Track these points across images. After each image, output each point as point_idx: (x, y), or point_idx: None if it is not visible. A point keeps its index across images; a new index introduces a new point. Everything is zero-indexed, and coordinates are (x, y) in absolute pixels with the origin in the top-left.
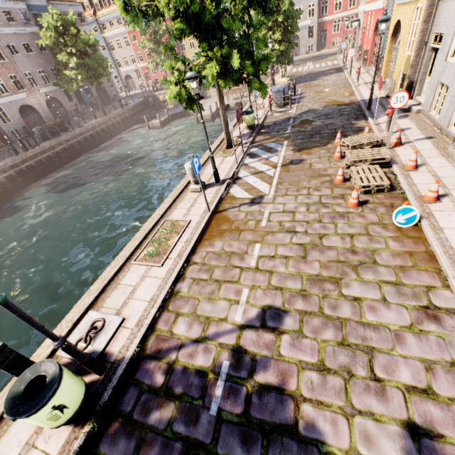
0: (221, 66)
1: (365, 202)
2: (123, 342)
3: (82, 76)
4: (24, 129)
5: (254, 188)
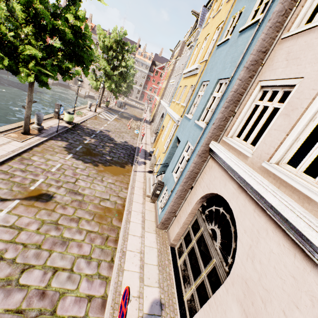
0: (109, 85)
1: (131, 129)
2: (75, 121)
3: None
4: None
5: (106, 118)
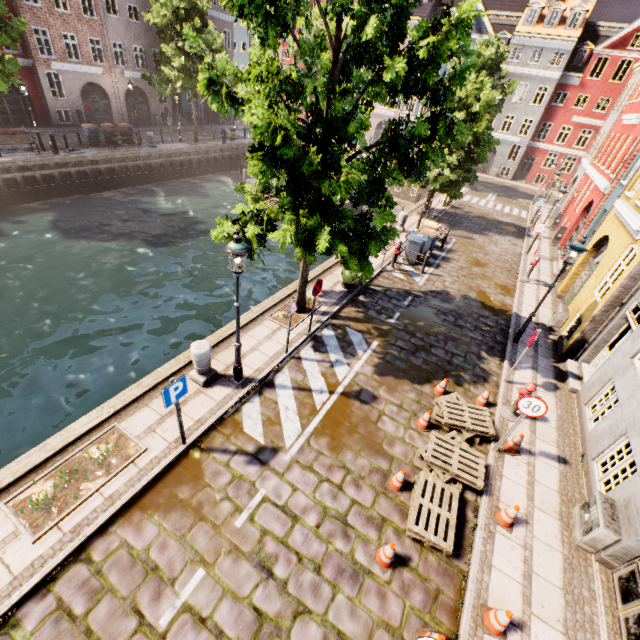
0: (302, 235)
1: (404, 562)
2: None
3: (184, 84)
4: (78, 114)
5: (278, 421)
